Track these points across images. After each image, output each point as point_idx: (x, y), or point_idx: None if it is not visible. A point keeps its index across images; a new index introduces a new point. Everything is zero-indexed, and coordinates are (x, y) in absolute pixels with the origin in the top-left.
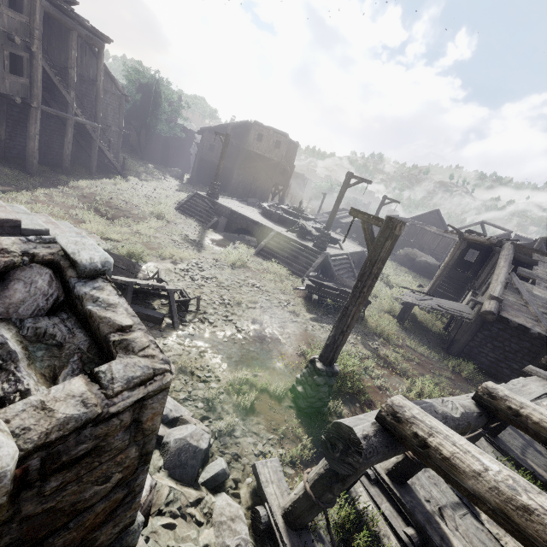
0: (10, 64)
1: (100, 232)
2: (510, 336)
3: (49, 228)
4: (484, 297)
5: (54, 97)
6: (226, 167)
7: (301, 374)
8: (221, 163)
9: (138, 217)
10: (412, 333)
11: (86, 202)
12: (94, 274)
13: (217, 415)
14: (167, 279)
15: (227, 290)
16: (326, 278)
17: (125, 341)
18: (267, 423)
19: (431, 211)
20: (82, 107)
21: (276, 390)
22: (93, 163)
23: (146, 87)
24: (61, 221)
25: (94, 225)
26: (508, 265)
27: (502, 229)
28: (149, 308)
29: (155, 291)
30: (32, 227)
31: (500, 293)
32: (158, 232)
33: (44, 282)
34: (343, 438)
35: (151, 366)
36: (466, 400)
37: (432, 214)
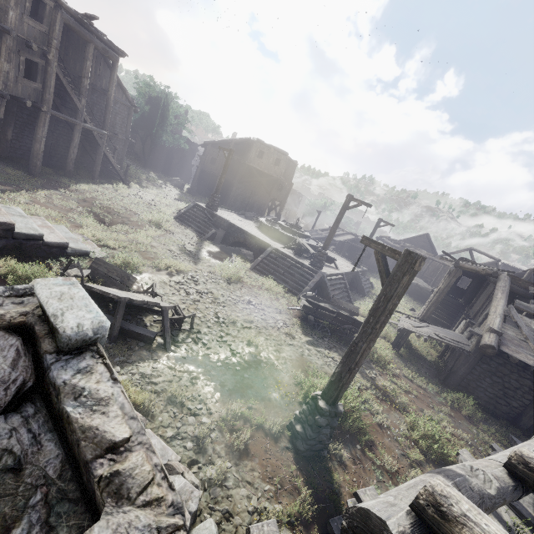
0: (25, 69)
1: (96, 239)
2: (510, 372)
3: (44, 233)
4: (481, 329)
5: (65, 103)
6: (225, 180)
7: (300, 411)
8: (223, 177)
9: (136, 224)
10: (408, 362)
11: (86, 206)
12: (81, 346)
13: (207, 459)
14: (162, 293)
15: (223, 306)
16: (322, 297)
17: (117, 476)
18: (262, 469)
19: (421, 235)
20: (91, 114)
21: (272, 426)
22: (97, 168)
23: (155, 100)
24: (58, 225)
25: (91, 230)
26: (506, 297)
27: (491, 257)
28: (140, 324)
29: (148, 306)
30: (26, 231)
31: (499, 326)
32: (155, 241)
33: (5, 361)
34: (372, 533)
35: (155, 524)
36: (497, 468)
37: (422, 238)
